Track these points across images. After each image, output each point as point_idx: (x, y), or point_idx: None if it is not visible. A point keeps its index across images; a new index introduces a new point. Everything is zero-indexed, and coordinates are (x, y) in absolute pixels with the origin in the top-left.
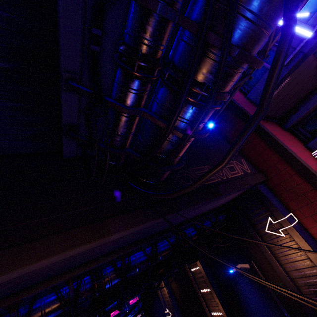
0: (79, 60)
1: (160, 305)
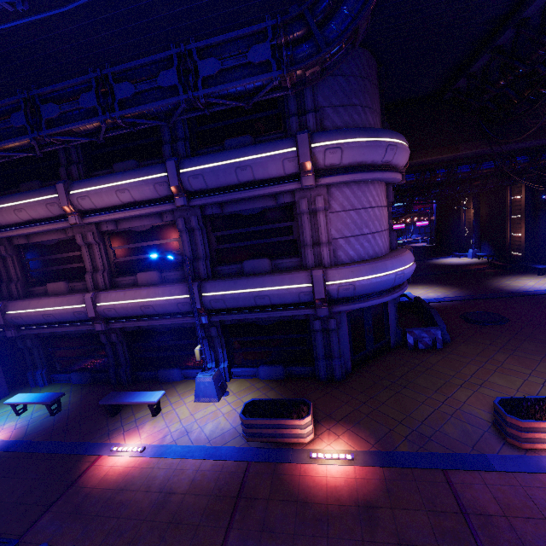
0: (479, 68)
1: (457, 226)
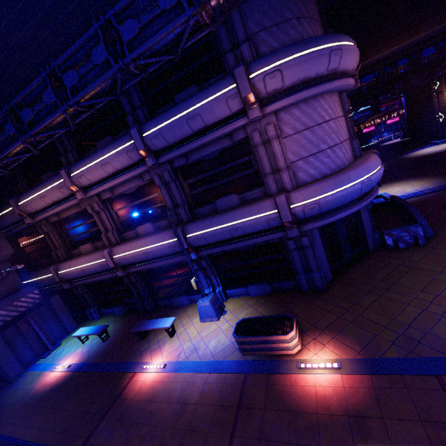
0: None
1: (431, 114)
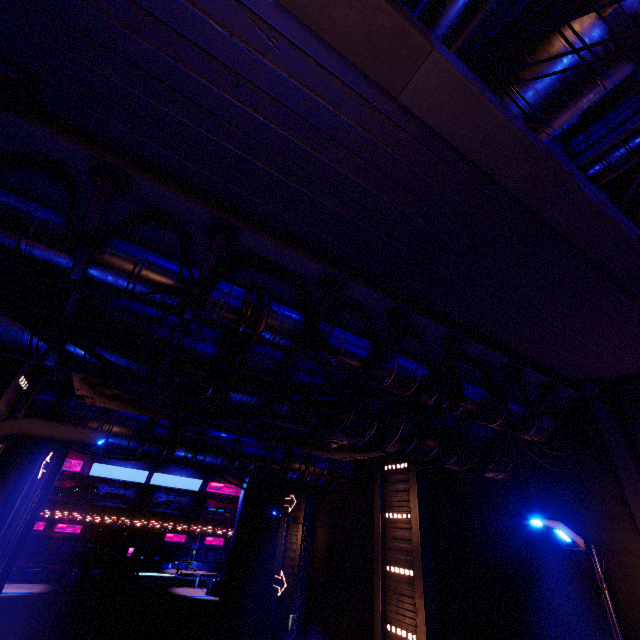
0: None
1: (267, 564)
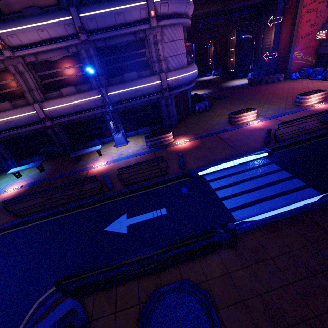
0: None
1: (206, 59)
